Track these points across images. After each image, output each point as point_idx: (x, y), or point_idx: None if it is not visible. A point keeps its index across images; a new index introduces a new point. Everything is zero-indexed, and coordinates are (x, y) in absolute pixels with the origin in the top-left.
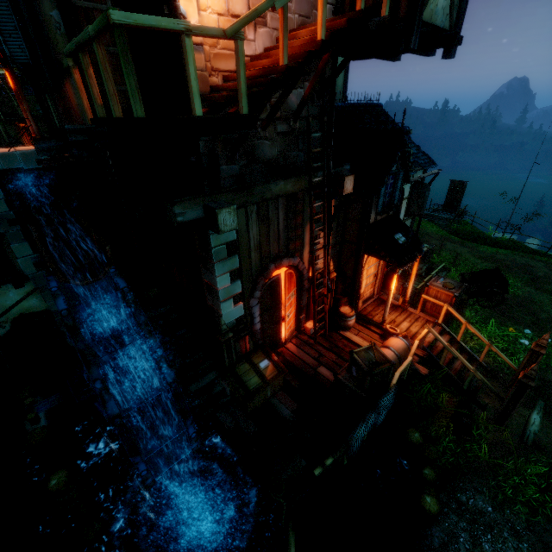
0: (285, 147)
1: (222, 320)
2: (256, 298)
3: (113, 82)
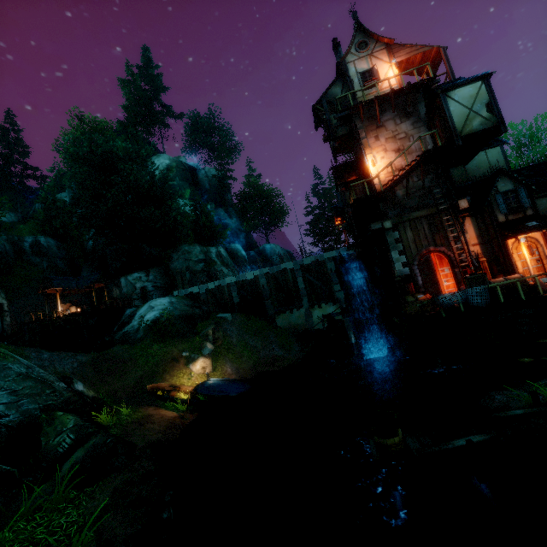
0: (421, 200)
1: (395, 271)
2: (416, 266)
3: (353, 197)
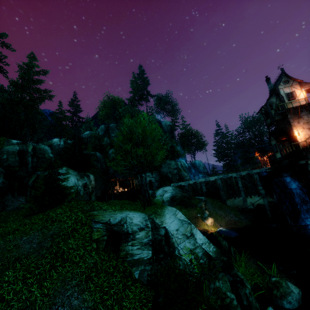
0: None
1: None
2: None
3: (290, 148)
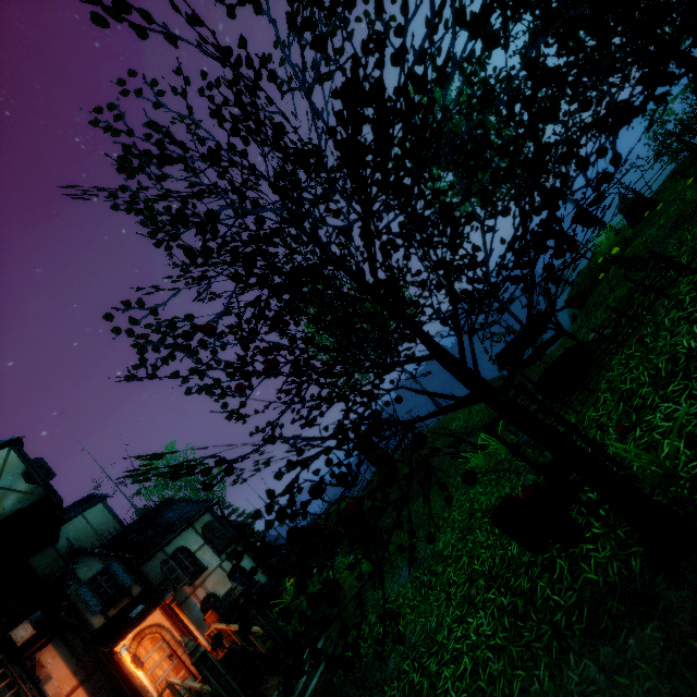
0: None
1: None
2: None
3: None
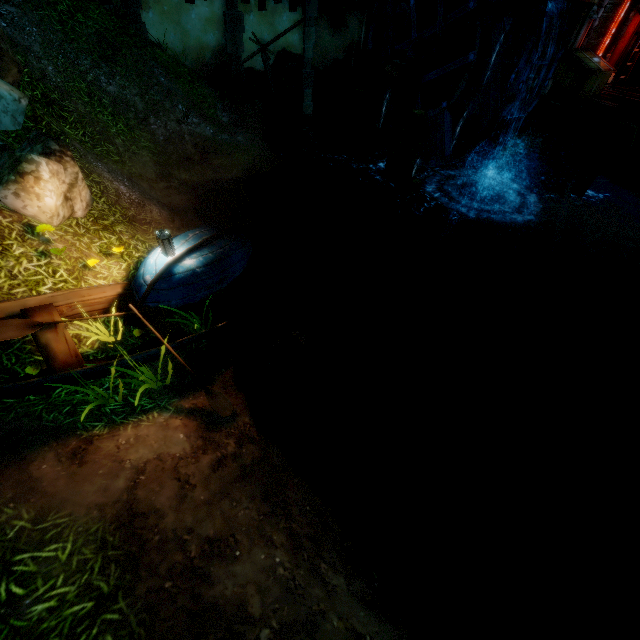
0: None
1: None
2: None
3: None
